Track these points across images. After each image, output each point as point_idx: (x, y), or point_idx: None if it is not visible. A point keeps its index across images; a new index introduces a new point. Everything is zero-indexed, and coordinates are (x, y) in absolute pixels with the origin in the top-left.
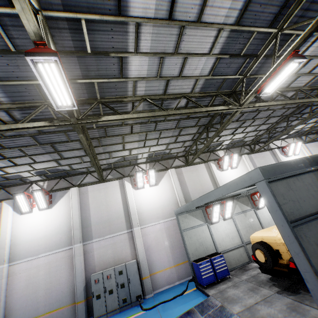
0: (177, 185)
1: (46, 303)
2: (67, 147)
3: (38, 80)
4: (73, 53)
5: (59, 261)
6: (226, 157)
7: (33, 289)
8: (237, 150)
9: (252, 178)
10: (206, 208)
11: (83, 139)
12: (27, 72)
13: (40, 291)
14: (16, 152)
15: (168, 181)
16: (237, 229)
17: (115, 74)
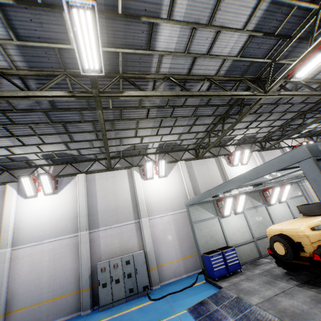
0: (187, 177)
1: (50, 289)
2: (79, 128)
3: (60, 44)
4: (103, 13)
5: (64, 247)
6: (238, 152)
7: (37, 275)
8: (247, 147)
9: (293, 157)
10: (218, 202)
11: (101, 116)
12: (49, 32)
13: (44, 277)
14: (25, 130)
15: (178, 173)
16: (248, 224)
17: (141, 45)
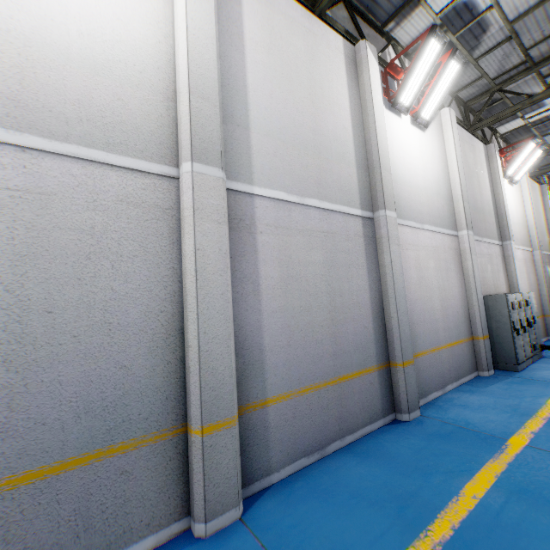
0: (531, 198)
1: (445, 326)
2: None
3: None
4: None
5: (447, 252)
6: None
7: (427, 293)
8: None
9: None
10: None
11: None
12: None
13: (435, 300)
14: None
15: (519, 187)
16: None
17: None
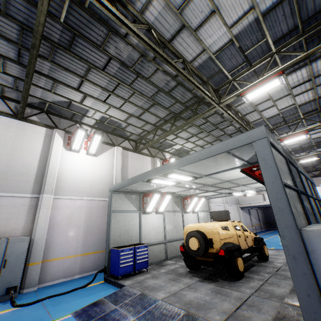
0: (119, 165)
1: None
2: None
3: None
4: None
5: None
6: (173, 159)
7: None
8: None
9: (250, 137)
10: (144, 197)
11: (44, 8)
12: None
13: None
14: None
15: (110, 158)
16: (164, 225)
17: None
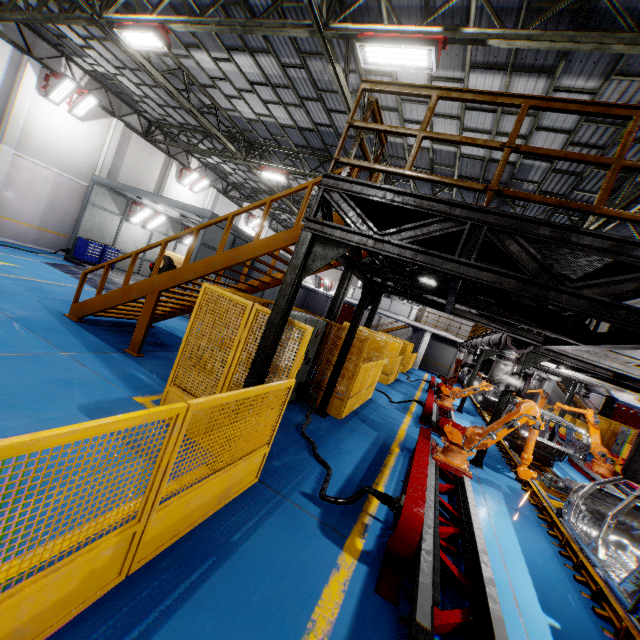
0: (113, 148)
1: None
2: None
3: None
4: (170, 6)
5: None
6: (197, 174)
7: None
8: (212, 177)
9: (205, 214)
10: (134, 204)
11: (80, 25)
12: None
13: None
14: None
15: (103, 132)
16: (148, 243)
17: (181, 38)
